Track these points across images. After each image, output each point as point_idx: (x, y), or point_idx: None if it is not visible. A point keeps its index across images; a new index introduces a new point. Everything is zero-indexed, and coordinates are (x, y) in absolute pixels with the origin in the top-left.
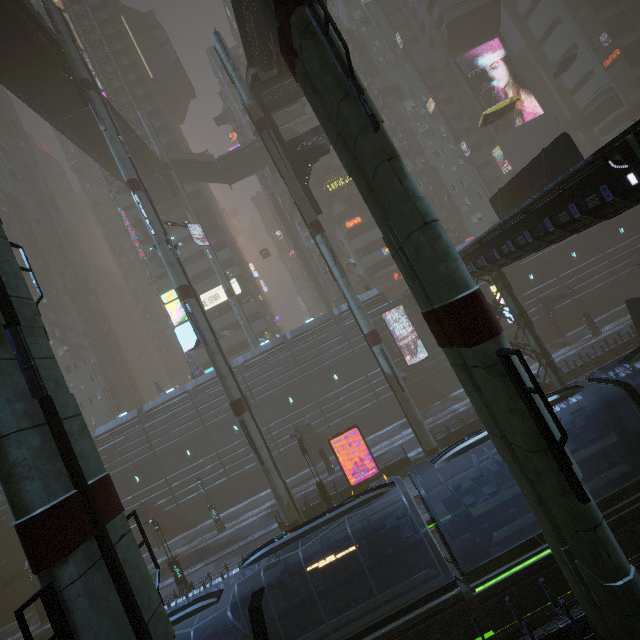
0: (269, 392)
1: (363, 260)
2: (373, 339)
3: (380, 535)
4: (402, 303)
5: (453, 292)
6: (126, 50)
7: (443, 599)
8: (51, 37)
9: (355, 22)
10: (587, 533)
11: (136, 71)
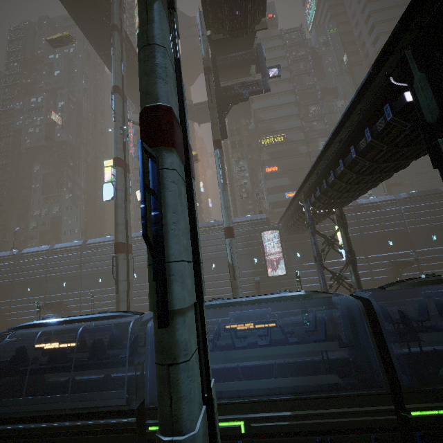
0: None
1: (269, 196)
2: (227, 233)
3: (120, 354)
4: (279, 229)
5: (144, 102)
6: None
7: (117, 421)
8: None
9: (319, 43)
10: (161, 367)
11: None
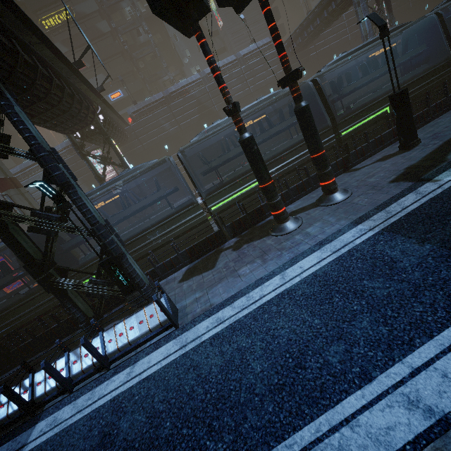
0: None
1: None
2: None
3: None
4: (101, 147)
5: None
6: None
7: None
8: None
9: None
10: None
11: None
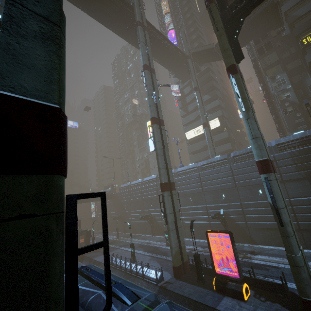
0: (211, 186)
1: None
2: (261, 168)
3: None
4: None
5: None
6: (188, 2)
7: None
8: (132, 8)
9: None
10: None
11: (190, 11)
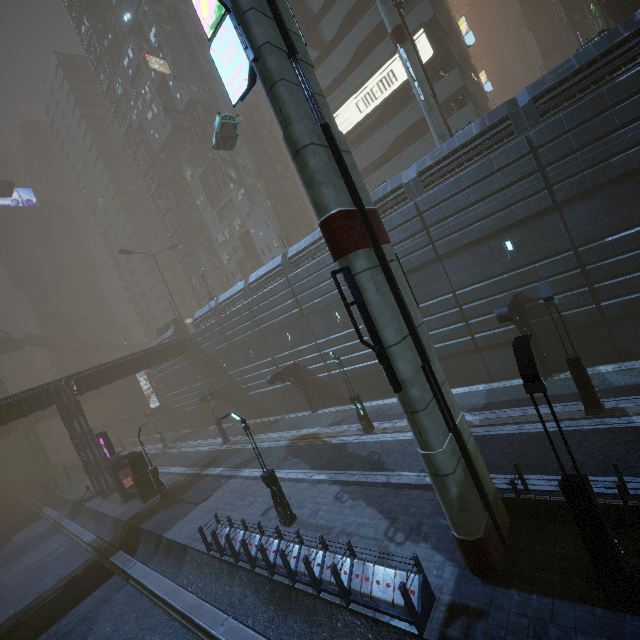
0: (462, 231)
1: None
2: None
3: None
4: None
5: None
6: None
7: None
8: None
9: None
10: None
11: None
